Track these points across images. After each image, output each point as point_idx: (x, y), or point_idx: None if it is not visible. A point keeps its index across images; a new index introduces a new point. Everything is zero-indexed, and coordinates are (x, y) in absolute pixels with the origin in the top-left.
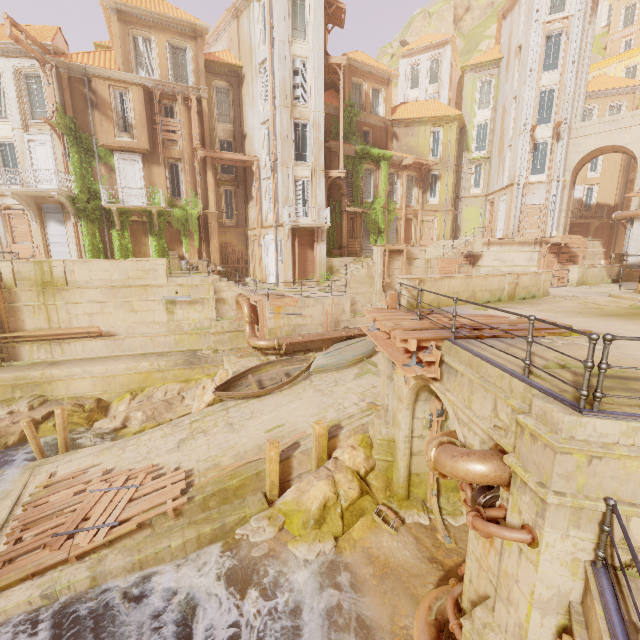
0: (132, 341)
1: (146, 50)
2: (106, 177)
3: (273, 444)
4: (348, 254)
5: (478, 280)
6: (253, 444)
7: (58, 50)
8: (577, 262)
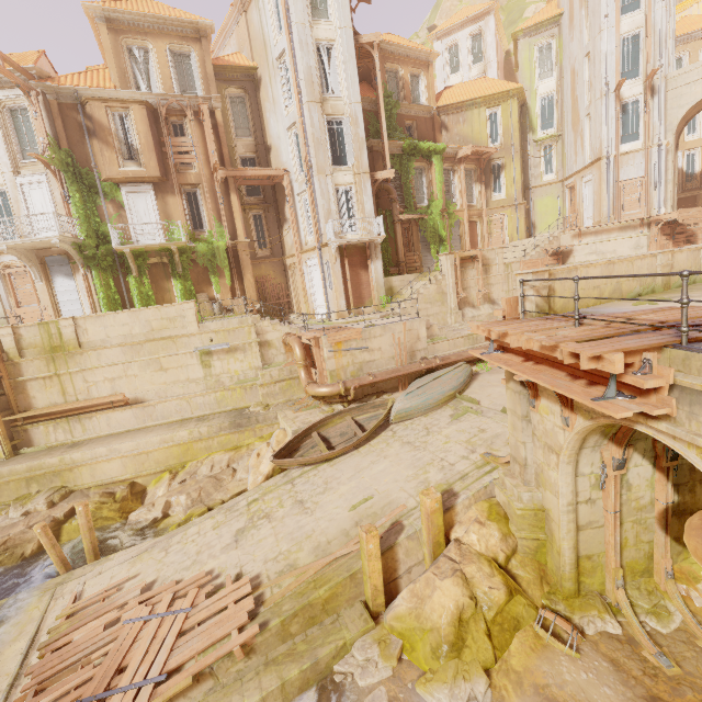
0: (165, 406)
1: (144, 62)
2: (115, 216)
3: (370, 533)
4: (407, 271)
5: (622, 266)
6: (336, 529)
7: (43, 74)
8: (695, 243)
